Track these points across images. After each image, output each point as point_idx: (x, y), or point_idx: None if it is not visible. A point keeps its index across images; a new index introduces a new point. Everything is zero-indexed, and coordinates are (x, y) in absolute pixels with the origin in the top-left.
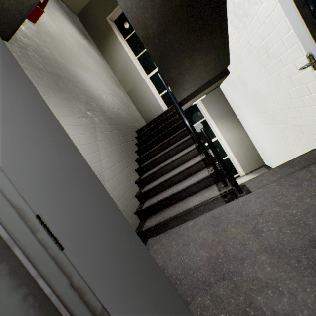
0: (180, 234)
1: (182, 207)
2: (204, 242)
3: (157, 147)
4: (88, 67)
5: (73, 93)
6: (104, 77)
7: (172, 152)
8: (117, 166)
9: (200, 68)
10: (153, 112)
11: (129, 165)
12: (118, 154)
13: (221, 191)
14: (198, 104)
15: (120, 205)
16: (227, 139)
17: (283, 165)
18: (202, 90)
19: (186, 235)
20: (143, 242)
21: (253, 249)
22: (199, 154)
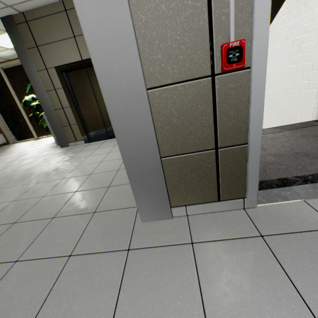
0: None
1: None
2: None
3: None
4: None
5: None
6: None
7: None
8: None
9: None
10: None
11: None
12: None
13: None
14: None
15: None
16: None
17: (275, 127)
18: None
19: None
20: None
21: (262, 154)
22: None
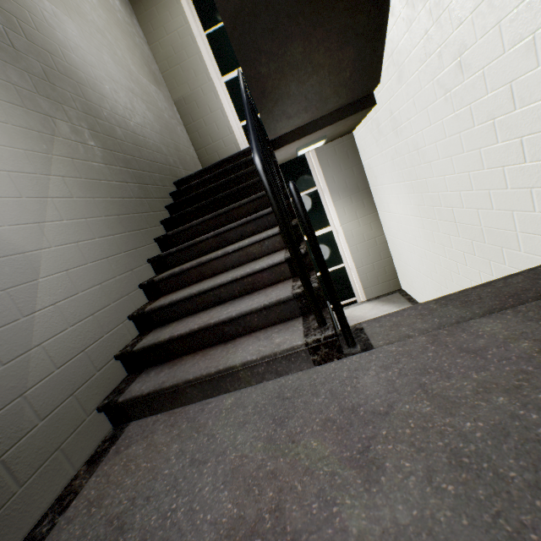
0: (197, 426)
1: (220, 359)
2: (240, 466)
3: (205, 219)
4: (80, 9)
5: (2, 40)
6: (124, 49)
7: (233, 234)
8: (97, 244)
9: (322, 73)
10: (222, 154)
11: (135, 246)
12: (107, 218)
13: (309, 339)
14: (309, 159)
15: (75, 336)
16: (349, 233)
17: (446, 299)
18: (320, 125)
19: (209, 431)
20: (118, 426)
21: (350, 528)
22: (284, 247)
